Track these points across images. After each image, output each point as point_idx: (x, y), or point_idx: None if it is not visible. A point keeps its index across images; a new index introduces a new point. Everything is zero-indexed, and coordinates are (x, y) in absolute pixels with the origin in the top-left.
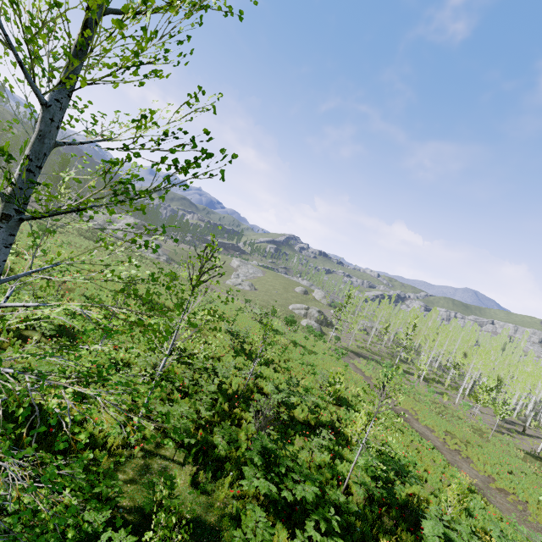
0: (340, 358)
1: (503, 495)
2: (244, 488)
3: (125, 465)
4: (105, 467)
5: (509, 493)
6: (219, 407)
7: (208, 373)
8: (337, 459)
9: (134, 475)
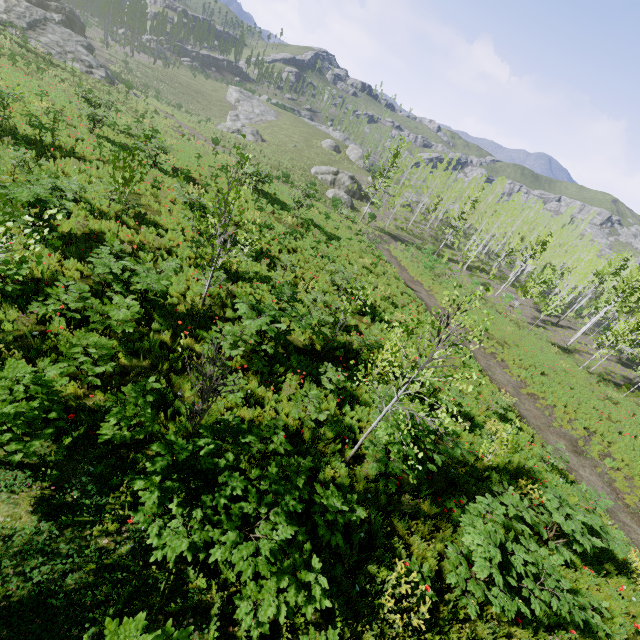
0: (371, 246)
1: (532, 401)
2: None
3: None
4: None
5: (539, 398)
6: (151, 341)
7: (120, 284)
8: (347, 405)
9: None
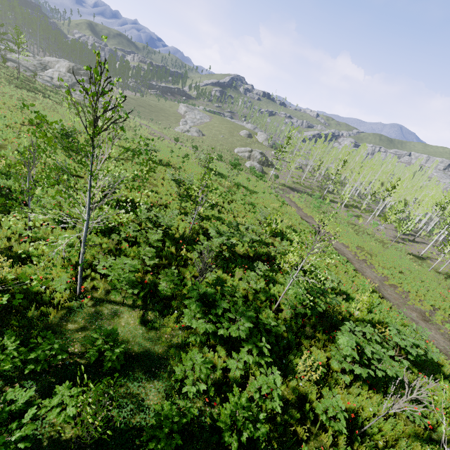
0: (277, 195)
1: (393, 289)
2: (187, 324)
3: (75, 316)
4: (55, 320)
5: (397, 287)
6: (167, 252)
7: (152, 223)
8: (271, 284)
9: (85, 323)
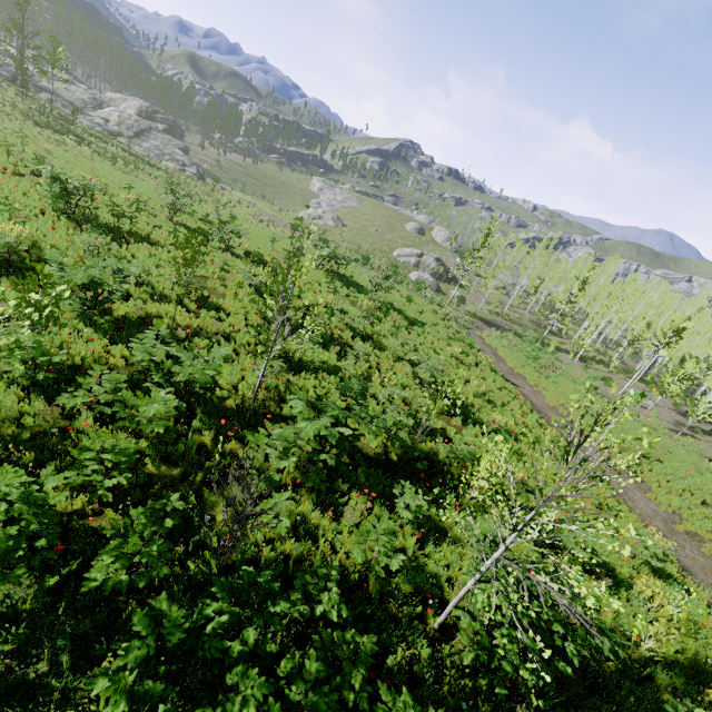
0: (461, 332)
1: (695, 544)
2: None
3: None
4: None
5: (704, 539)
6: (187, 443)
7: (160, 373)
8: (430, 543)
9: None
